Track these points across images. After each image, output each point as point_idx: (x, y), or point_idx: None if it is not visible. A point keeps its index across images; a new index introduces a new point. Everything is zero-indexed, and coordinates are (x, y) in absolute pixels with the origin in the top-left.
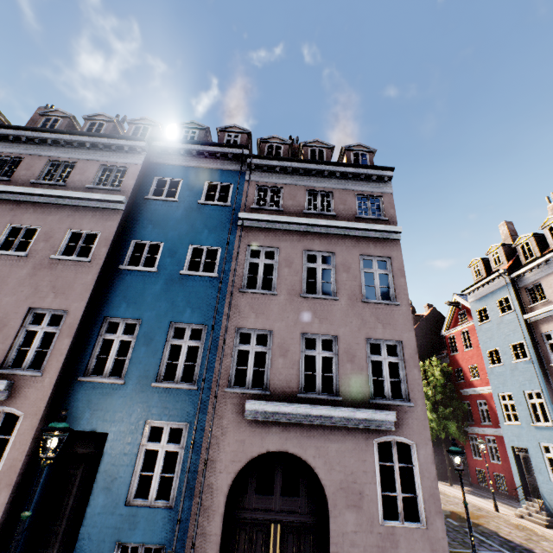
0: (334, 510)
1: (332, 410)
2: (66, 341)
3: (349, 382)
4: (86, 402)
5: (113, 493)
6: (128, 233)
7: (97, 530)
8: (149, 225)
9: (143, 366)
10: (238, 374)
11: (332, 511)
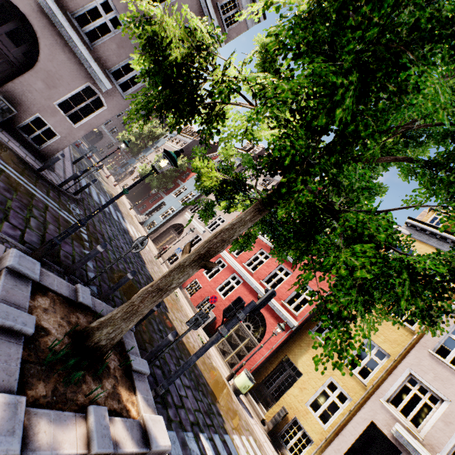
0: (34, 73)
1: (80, 44)
2: None
3: (106, 51)
4: None
5: None
6: None
7: None
8: None
9: None
10: None
11: (32, 72)
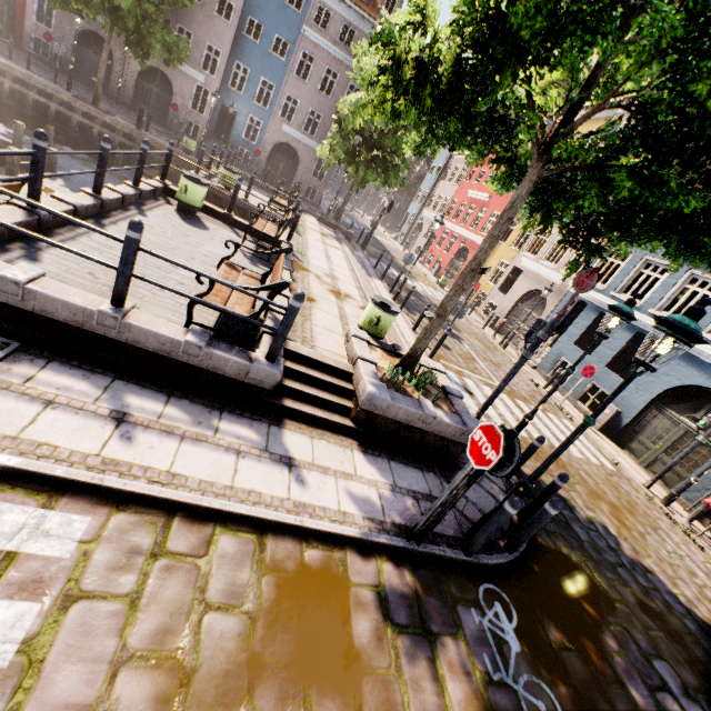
0: (300, 167)
1: (310, 141)
2: (223, 68)
3: (320, 135)
4: (230, 97)
5: (239, 133)
6: (247, 10)
7: (234, 140)
8: (258, 9)
9: (250, 93)
10: (284, 108)
11: (299, 167)
